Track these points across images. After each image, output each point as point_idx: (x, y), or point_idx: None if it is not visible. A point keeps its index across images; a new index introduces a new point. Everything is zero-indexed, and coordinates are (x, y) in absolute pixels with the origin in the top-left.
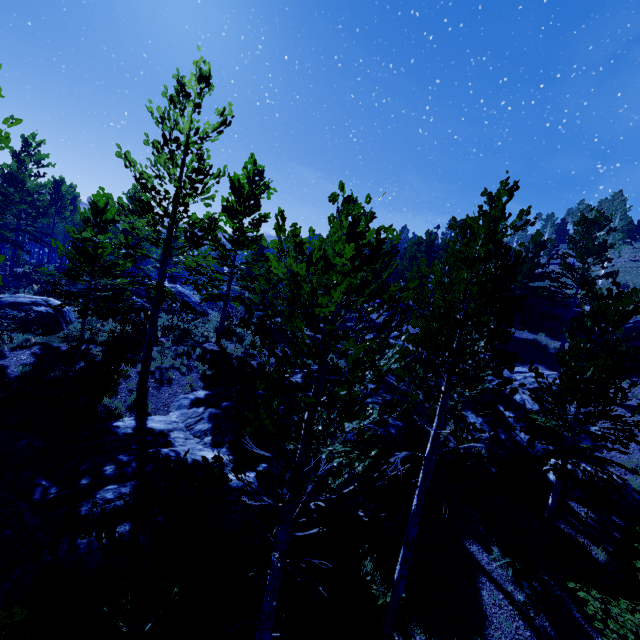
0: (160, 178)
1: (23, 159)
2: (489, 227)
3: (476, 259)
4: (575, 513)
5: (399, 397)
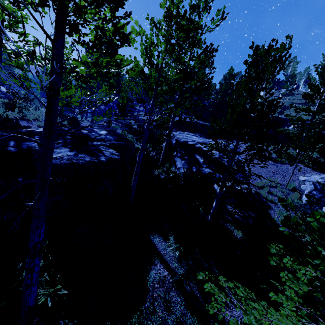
0: None
1: None
2: None
3: None
4: (228, 211)
5: (123, 142)
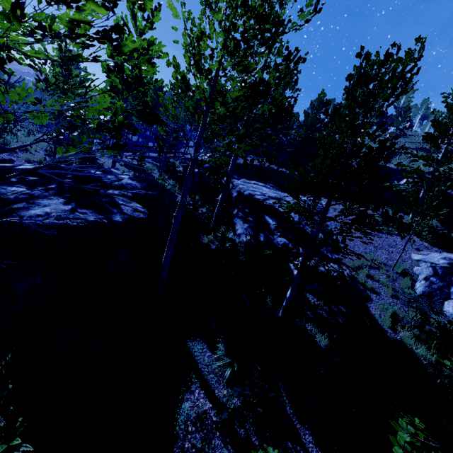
0: None
1: None
2: None
3: None
4: (309, 304)
5: (156, 192)
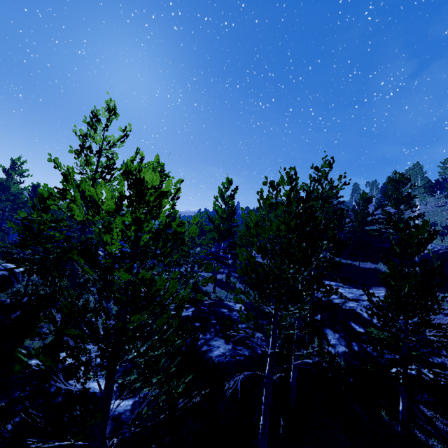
0: (82, 174)
1: (10, 173)
2: (290, 180)
3: (278, 203)
4: (425, 417)
5: (267, 321)
